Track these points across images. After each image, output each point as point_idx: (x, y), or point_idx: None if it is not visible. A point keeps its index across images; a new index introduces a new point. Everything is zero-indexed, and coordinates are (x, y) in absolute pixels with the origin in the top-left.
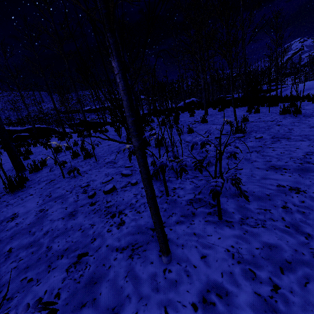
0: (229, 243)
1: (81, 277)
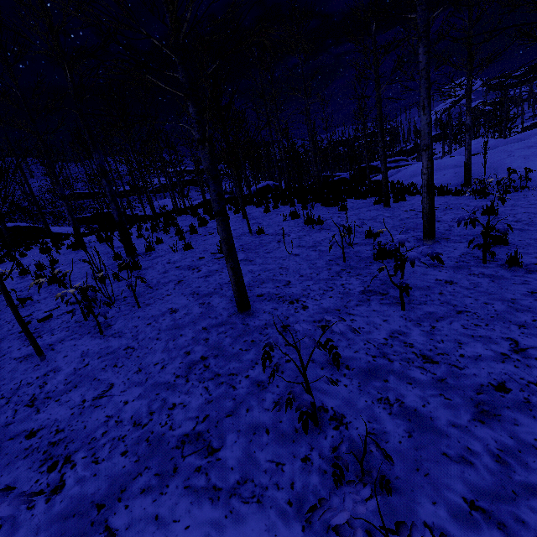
0: (89, 348)
1: None
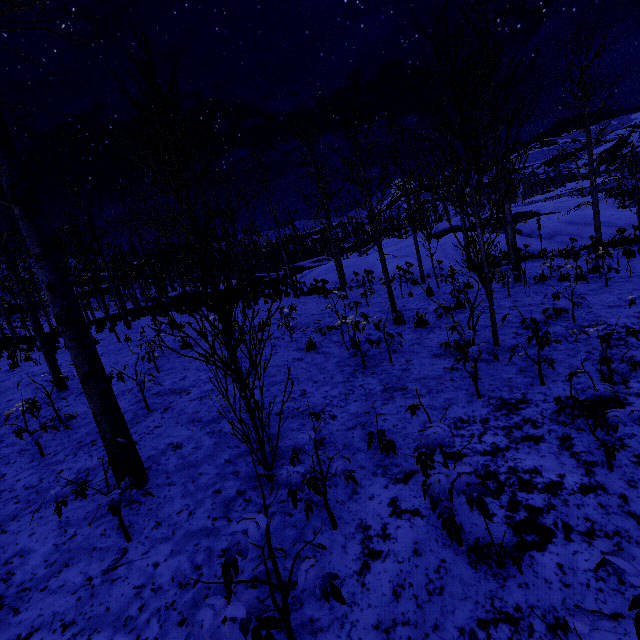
0: None
1: None
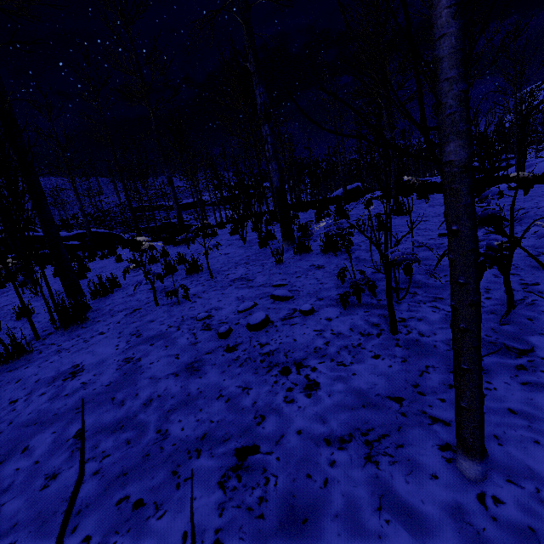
0: None
1: (263, 504)
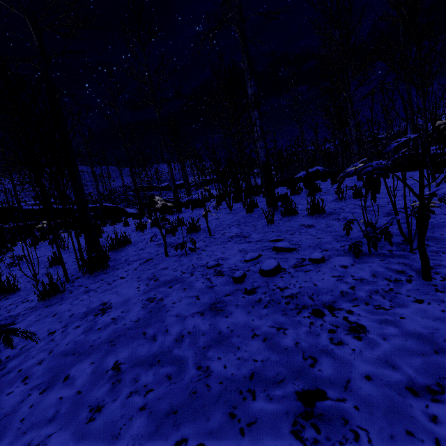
0: None
1: None
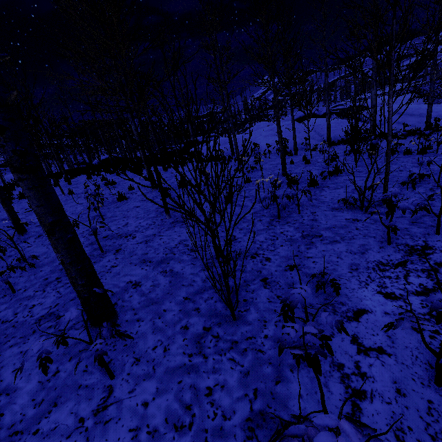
0: None
1: None
